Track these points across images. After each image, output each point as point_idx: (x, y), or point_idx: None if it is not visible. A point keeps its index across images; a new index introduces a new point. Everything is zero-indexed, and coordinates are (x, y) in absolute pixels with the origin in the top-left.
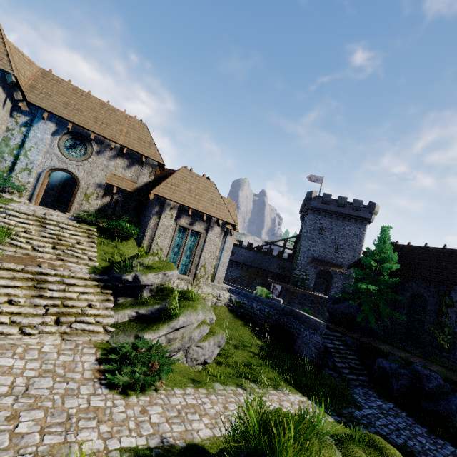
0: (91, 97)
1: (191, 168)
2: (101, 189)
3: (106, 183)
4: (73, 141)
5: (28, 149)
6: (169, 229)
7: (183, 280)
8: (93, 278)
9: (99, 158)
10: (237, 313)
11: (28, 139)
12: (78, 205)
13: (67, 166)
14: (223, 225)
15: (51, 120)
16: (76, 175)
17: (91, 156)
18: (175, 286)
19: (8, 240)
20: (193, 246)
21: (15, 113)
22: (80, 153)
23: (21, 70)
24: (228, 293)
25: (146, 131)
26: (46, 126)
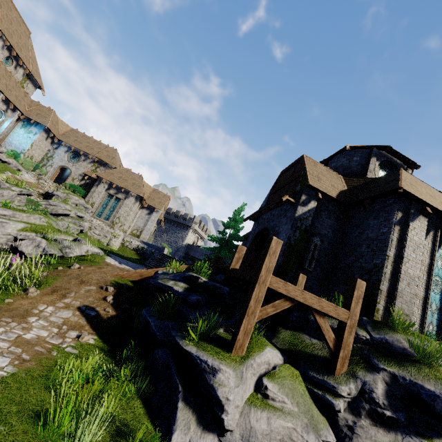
0: (91, 138)
1: (130, 169)
2: (81, 177)
3: (84, 174)
4: (75, 155)
5: (54, 157)
6: (101, 194)
7: (105, 223)
8: (39, 192)
9: (84, 162)
10: (138, 253)
11: (55, 154)
12: (68, 183)
13: (68, 165)
14: (138, 198)
15: (66, 146)
16: (71, 169)
17: (80, 161)
18: (97, 224)
19: (20, 177)
20: (116, 206)
21: (53, 144)
22: (76, 160)
23: (61, 128)
24: (139, 243)
25: (115, 153)
26: (63, 149)
